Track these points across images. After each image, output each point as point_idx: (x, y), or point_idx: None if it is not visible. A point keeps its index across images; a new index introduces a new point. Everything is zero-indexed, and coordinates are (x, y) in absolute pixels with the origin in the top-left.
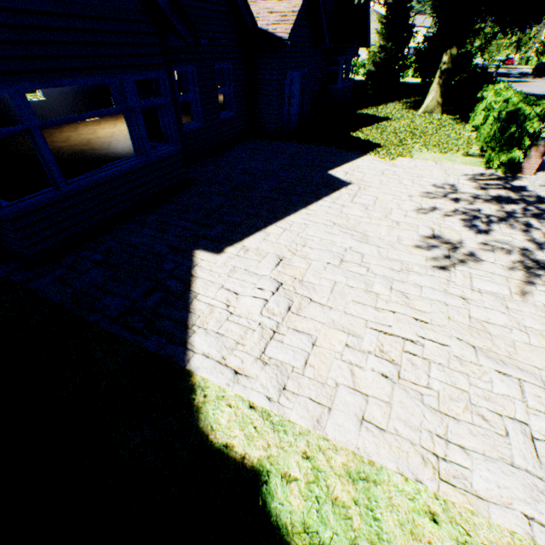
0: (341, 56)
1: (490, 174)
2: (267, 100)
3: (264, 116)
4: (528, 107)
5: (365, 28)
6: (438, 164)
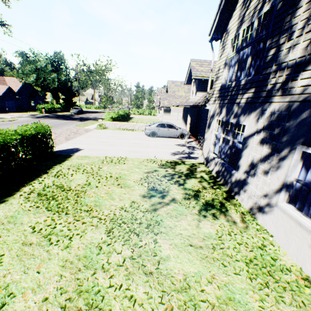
0: (34, 100)
1: (38, 114)
2: (0, 105)
3: (0, 108)
4: (40, 106)
5: (43, 95)
6: (32, 114)
